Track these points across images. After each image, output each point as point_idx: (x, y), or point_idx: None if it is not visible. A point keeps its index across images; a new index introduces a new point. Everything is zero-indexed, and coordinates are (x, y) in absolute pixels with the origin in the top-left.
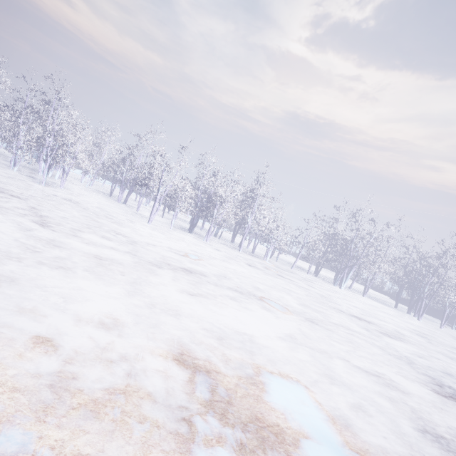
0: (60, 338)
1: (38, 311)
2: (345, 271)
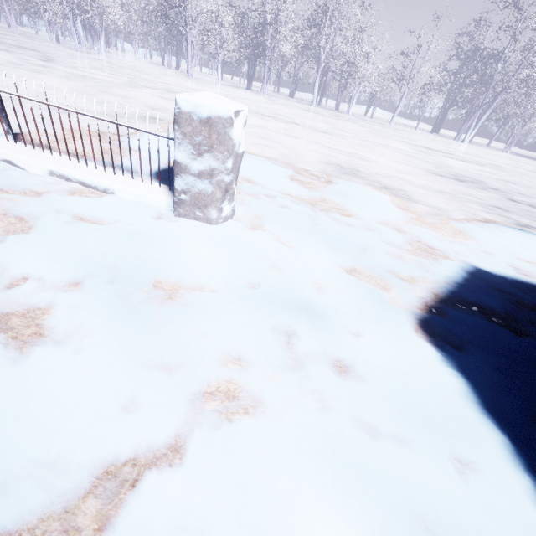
0: None
1: None
2: (476, 113)
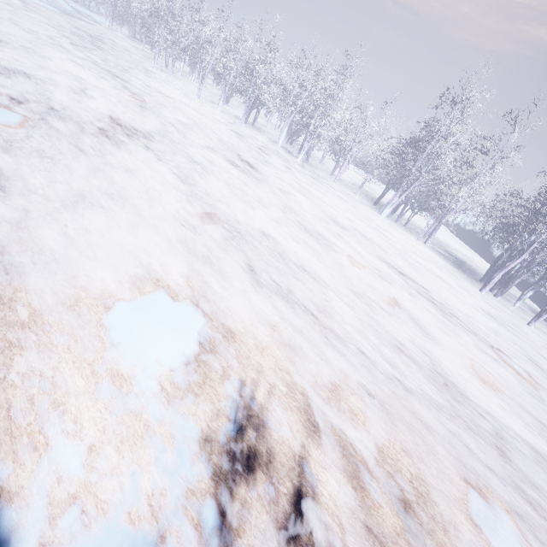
0: None
1: None
2: (397, 192)
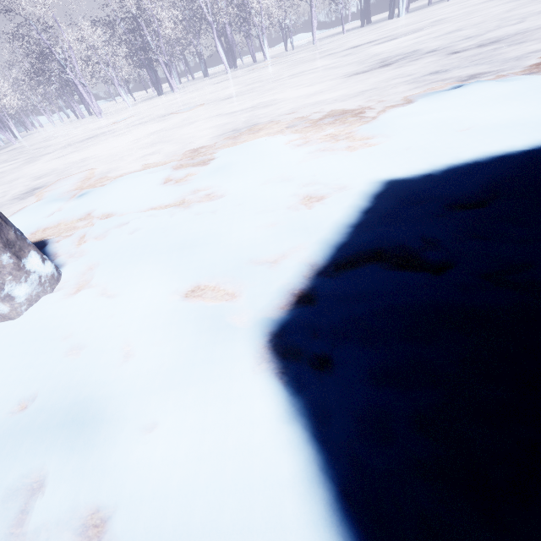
0: None
1: None
2: None
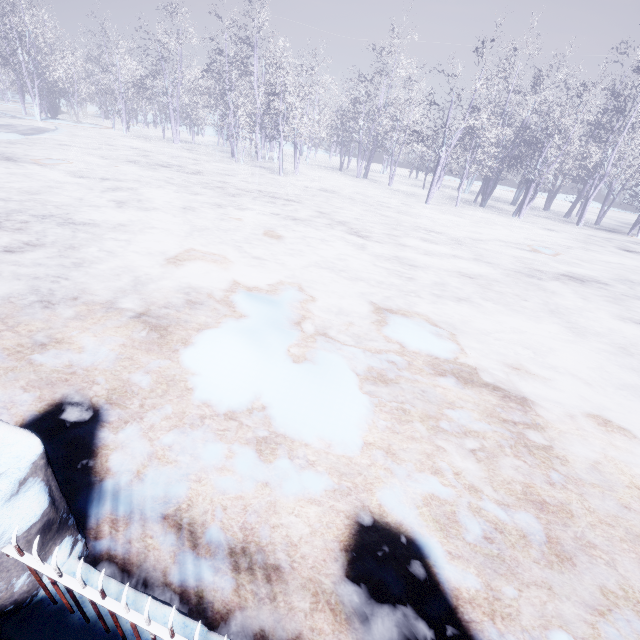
0: (610, 416)
1: (534, 373)
2: None
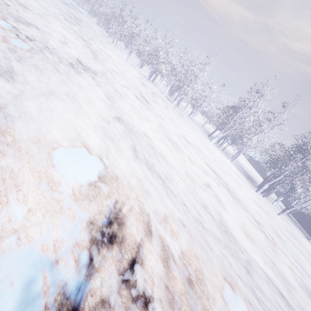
0: None
1: None
2: (221, 131)
